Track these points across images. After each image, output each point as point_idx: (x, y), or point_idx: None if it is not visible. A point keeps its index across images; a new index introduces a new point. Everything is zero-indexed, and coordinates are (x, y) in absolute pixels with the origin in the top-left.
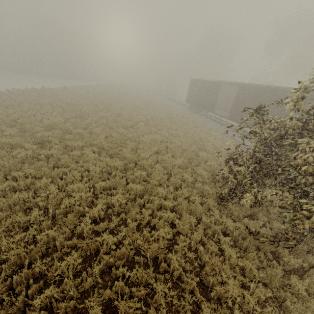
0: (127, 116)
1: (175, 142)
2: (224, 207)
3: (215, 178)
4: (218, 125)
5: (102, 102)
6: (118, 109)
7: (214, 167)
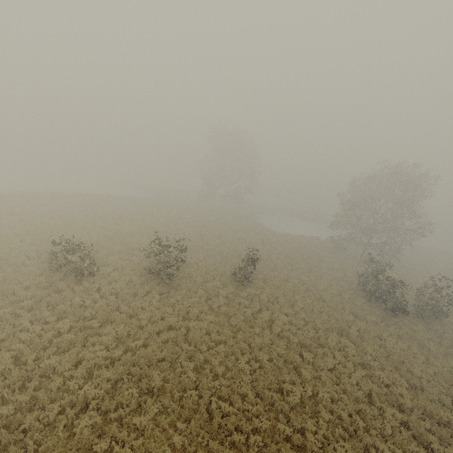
0: None
1: None
2: None
3: None
4: None
5: None
6: None
7: None
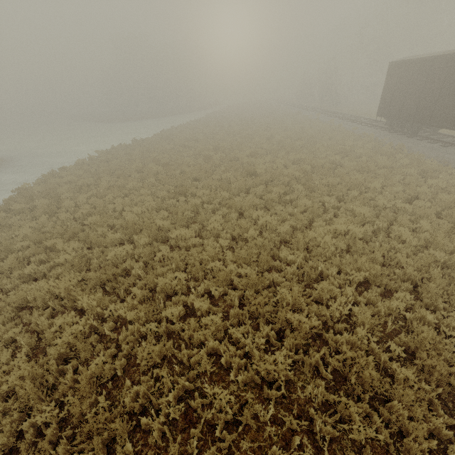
0: (265, 171)
1: (403, 237)
2: None
3: None
4: None
5: (218, 148)
6: (246, 158)
7: None
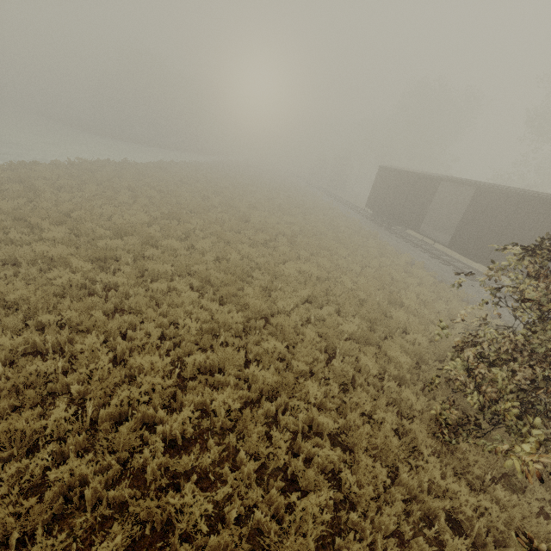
0: (259, 222)
1: (345, 282)
2: (446, 445)
3: (425, 373)
4: (426, 256)
5: (218, 194)
6: (244, 208)
7: (423, 347)
